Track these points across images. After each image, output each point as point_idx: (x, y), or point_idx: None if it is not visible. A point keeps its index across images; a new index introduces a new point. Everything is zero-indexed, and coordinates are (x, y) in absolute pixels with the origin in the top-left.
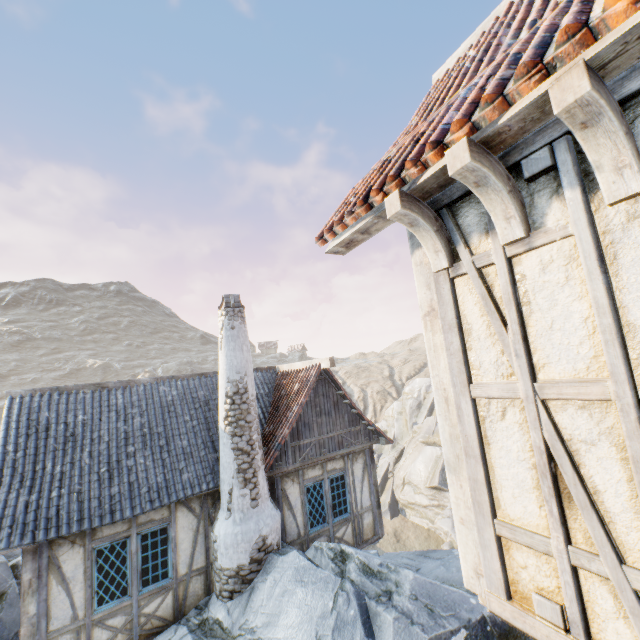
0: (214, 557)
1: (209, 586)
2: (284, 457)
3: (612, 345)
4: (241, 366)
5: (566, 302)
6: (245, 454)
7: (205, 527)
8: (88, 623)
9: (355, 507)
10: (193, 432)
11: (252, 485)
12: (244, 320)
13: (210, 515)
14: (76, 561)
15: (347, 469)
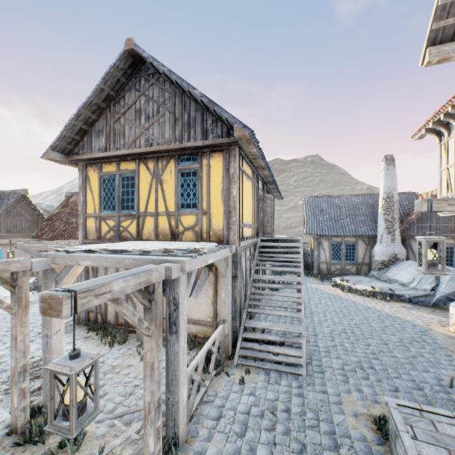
0: (372, 257)
1: (369, 270)
2: (411, 229)
3: (454, 156)
4: (390, 186)
5: (452, 149)
6: (389, 222)
7: (369, 249)
8: (329, 263)
9: None
10: (365, 215)
11: (391, 234)
12: (394, 166)
13: (371, 246)
14: (326, 245)
15: None
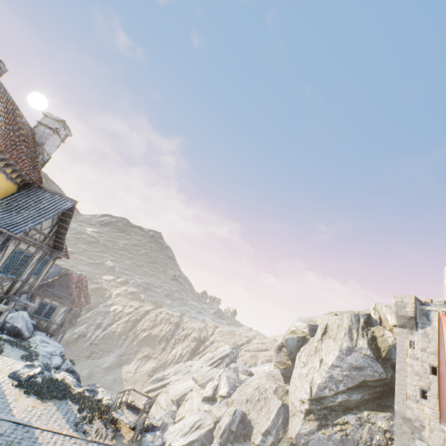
0: None
1: None
2: (41, 290)
3: None
4: None
5: None
6: None
7: None
8: None
9: (53, 319)
10: None
11: None
12: None
13: None
14: None
15: (59, 307)
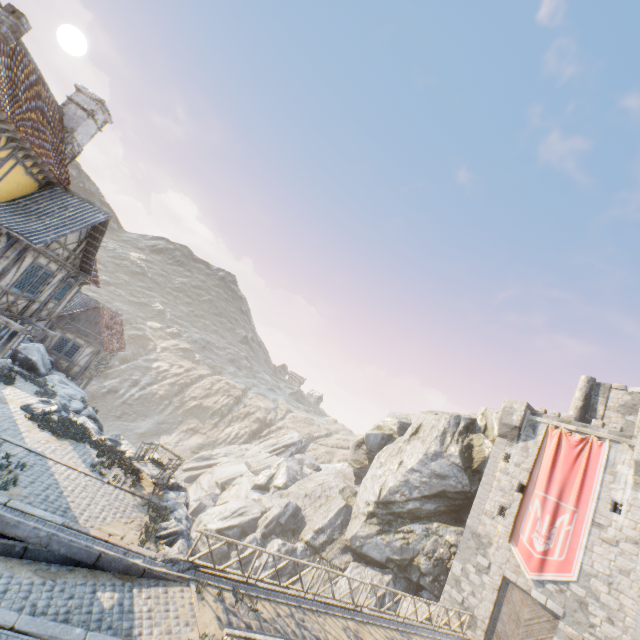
0: None
1: None
2: (63, 321)
3: None
4: None
5: None
6: None
7: None
8: None
9: (76, 360)
10: None
11: None
12: None
13: None
14: None
15: (84, 346)
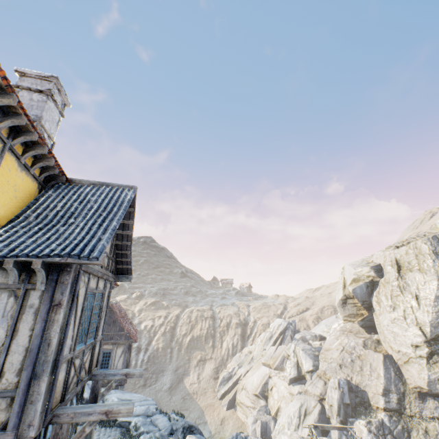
0: None
1: None
2: None
3: None
4: None
5: None
6: None
7: None
8: None
9: (113, 367)
10: None
11: None
12: None
13: None
14: None
15: (113, 350)
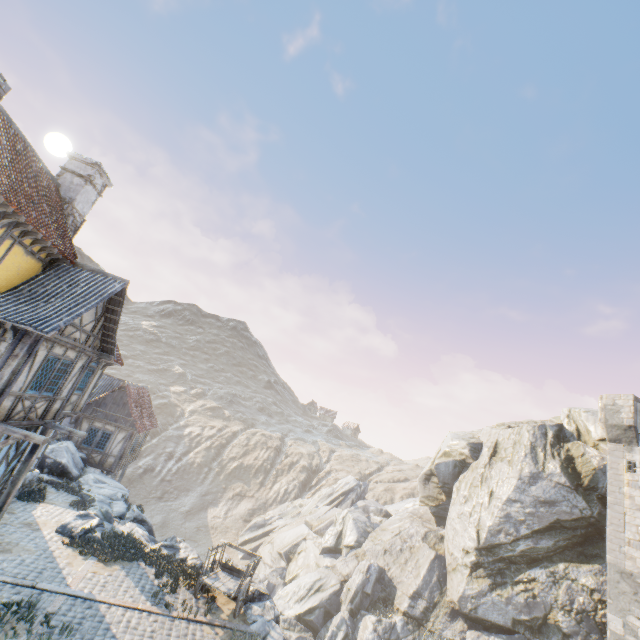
0: None
1: None
2: (88, 410)
3: None
4: None
5: None
6: None
7: None
8: None
9: (108, 450)
10: None
11: None
12: None
13: None
14: None
15: (115, 433)
